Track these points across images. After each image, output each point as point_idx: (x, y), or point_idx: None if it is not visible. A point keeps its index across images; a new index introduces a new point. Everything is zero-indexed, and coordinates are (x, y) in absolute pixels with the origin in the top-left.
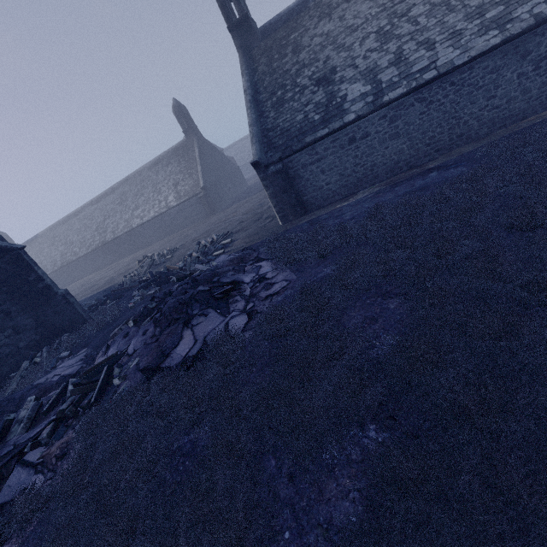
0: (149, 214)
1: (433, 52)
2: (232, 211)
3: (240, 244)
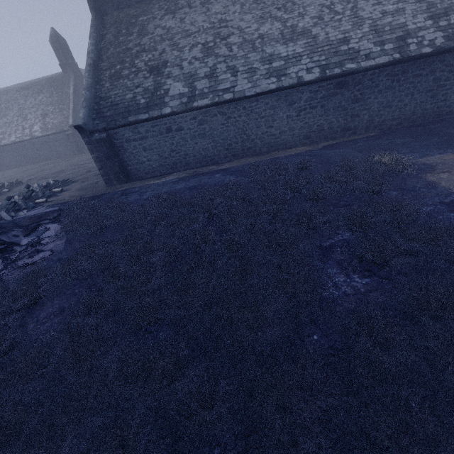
0: (10, 138)
1: (235, 78)
2: None
3: (65, 196)
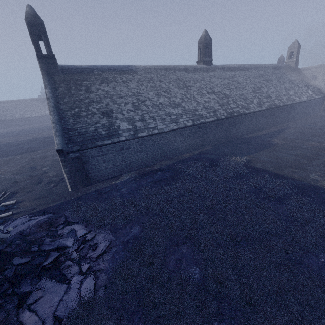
0: None
1: (156, 122)
2: None
3: (30, 205)
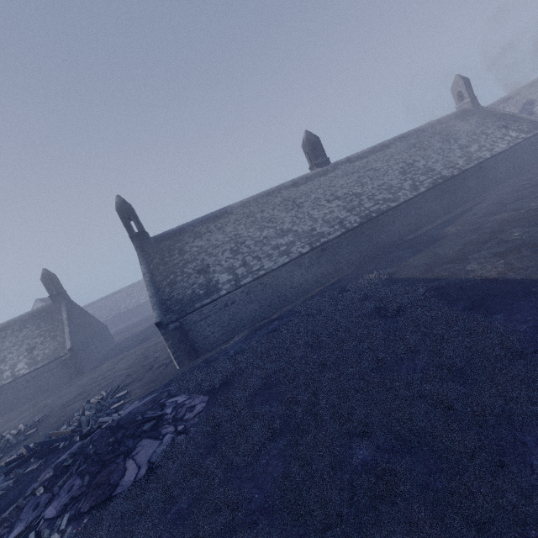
0: None
1: (261, 262)
2: (108, 368)
3: (140, 392)
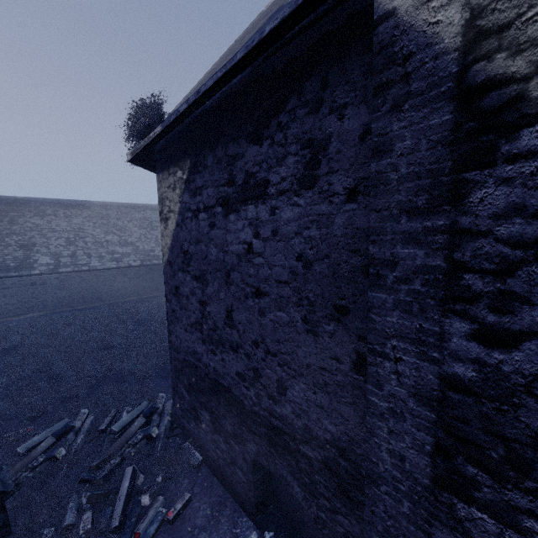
0: None
1: (90, 259)
2: None
3: None
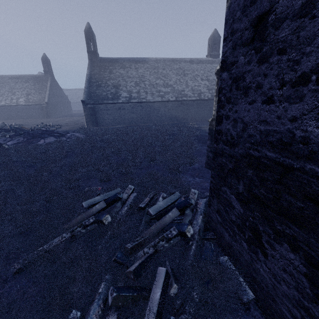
0: (1, 102)
1: (147, 95)
2: (61, 119)
3: (65, 129)
